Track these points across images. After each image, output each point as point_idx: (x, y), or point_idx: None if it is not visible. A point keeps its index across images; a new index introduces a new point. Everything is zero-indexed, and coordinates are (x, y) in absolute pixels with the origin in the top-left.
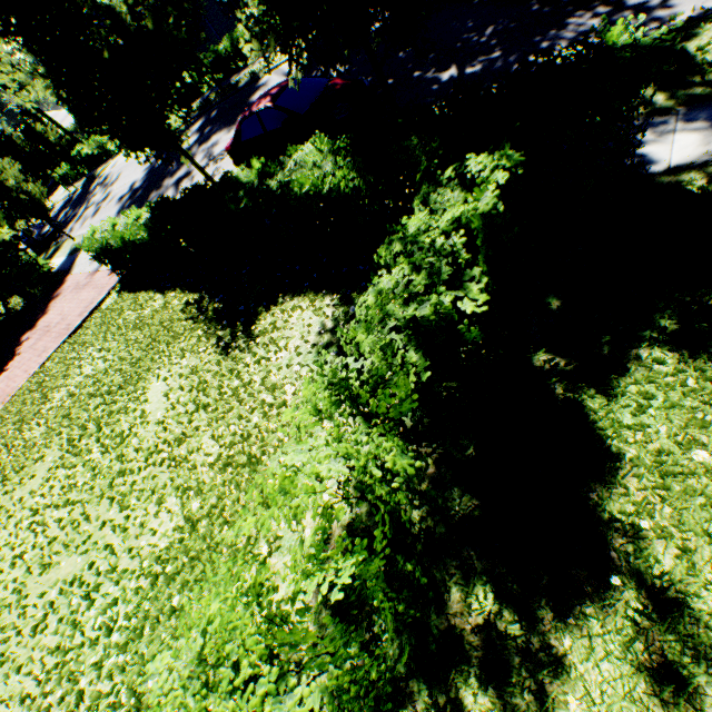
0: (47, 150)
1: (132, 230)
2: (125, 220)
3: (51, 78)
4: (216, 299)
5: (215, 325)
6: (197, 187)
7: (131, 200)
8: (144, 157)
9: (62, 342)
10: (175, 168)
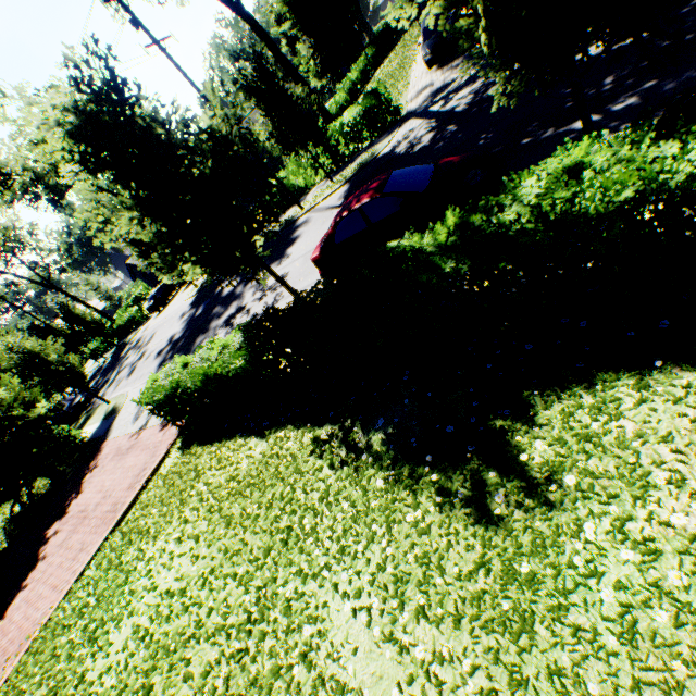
0: (83, 328)
1: (220, 361)
2: (206, 353)
3: (138, 209)
4: (376, 425)
5: (408, 466)
6: (326, 281)
7: (173, 350)
8: (178, 313)
9: (109, 531)
10: (220, 310)
